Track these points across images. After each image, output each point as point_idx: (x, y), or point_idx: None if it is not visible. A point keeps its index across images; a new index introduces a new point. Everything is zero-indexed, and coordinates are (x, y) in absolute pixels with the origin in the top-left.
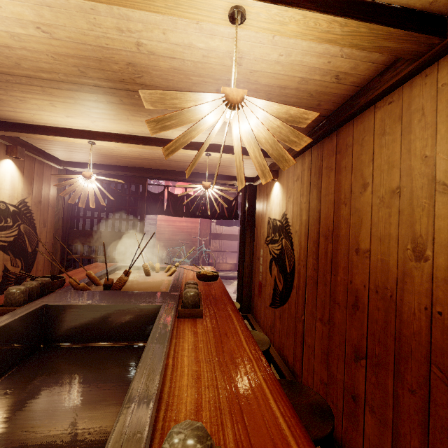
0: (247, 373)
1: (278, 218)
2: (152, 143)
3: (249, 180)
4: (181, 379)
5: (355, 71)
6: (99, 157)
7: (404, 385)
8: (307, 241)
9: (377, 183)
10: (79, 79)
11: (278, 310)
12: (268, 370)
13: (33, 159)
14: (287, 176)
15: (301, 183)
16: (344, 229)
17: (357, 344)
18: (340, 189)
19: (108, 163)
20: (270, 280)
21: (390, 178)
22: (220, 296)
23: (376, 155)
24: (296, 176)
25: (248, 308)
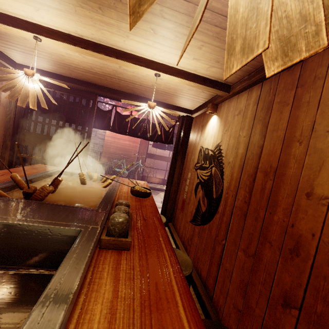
0: None
1: (211, 148)
2: (102, 52)
3: (188, 111)
4: None
5: None
6: (51, 65)
7: None
8: (241, 174)
9: None
10: None
11: (198, 228)
12: None
13: None
14: (227, 110)
15: (243, 117)
16: (292, 169)
17: (289, 290)
18: (296, 125)
19: (62, 73)
20: (194, 200)
21: None
22: (151, 217)
23: None
24: (238, 110)
25: (170, 218)
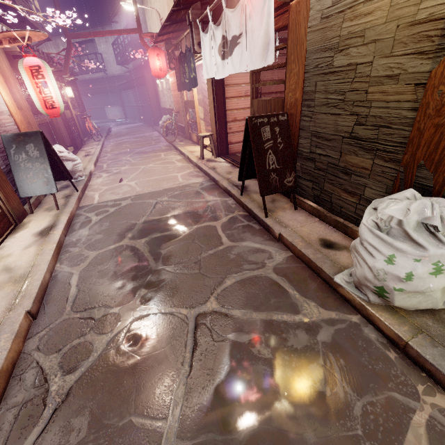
0: None
1: None
2: None
3: None
4: None
5: None
6: None
7: None
8: None
9: None
10: None
11: None
12: None
13: None
14: None
15: None
16: None
17: None
18: None
19: None
20: None
21: None
22: None
23: None
24: None
25: None
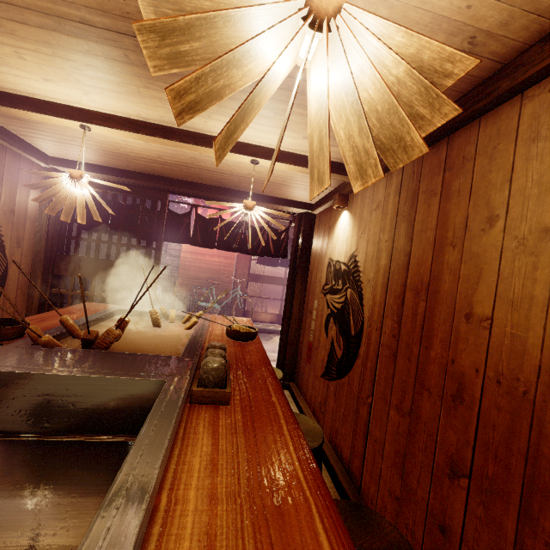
0: (301, 533)
1: (344, 260)
2: (176, 137)
3: (306, 206)
4: (177, 548)
5: (504, 31)
6: (100, 155)
7: (538, 534)
8: (385, 295)
9: (516, 215)
10: (54, 5)
11: (334, 384)
12: (338, 526)
13: (3, 148)
14: (361, 202)
15: (382, 212)
16: (447, 283)
17: (455, 453)
18: (447, 223)
19: (115, 166)
20: (325, 342)
21: (541, 209)
22: (257, 366)
23: (518, 172)
24: (376, 202)
25: (292, 375)
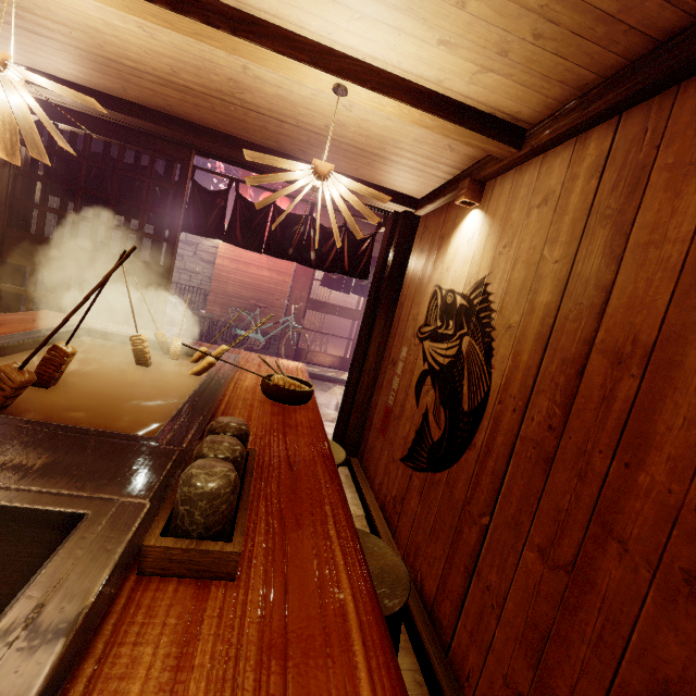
0: None
1: (463, 290)
2: (195, 12)
3: (408, 202)
4: None
5: None
6: (75, 61)
7: None
8: (542, 356)
9: None
10: None
11: (421, 477)
12: None
13: None
14: (511, 194)
15: (555, 210)
16: None
17: (678, 682)
18: None
19: (104, 88)
20: (413, 412)
21: None
22: (308, 460)
23: None
24: (542, 193)
25: (355, 447)
